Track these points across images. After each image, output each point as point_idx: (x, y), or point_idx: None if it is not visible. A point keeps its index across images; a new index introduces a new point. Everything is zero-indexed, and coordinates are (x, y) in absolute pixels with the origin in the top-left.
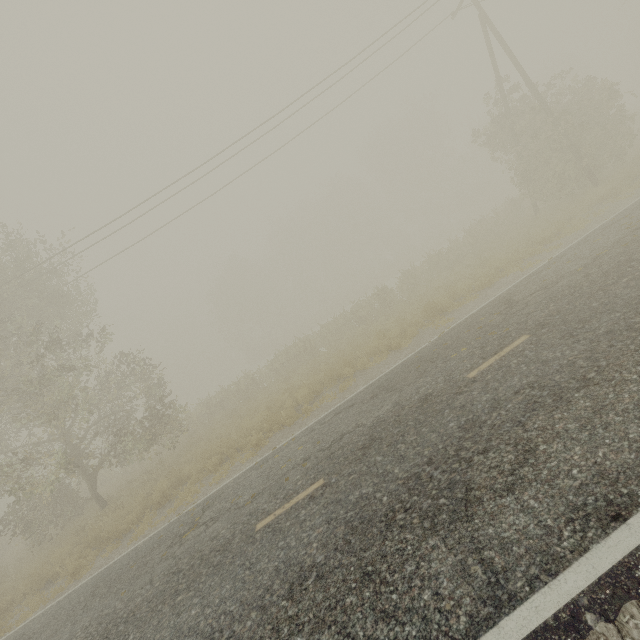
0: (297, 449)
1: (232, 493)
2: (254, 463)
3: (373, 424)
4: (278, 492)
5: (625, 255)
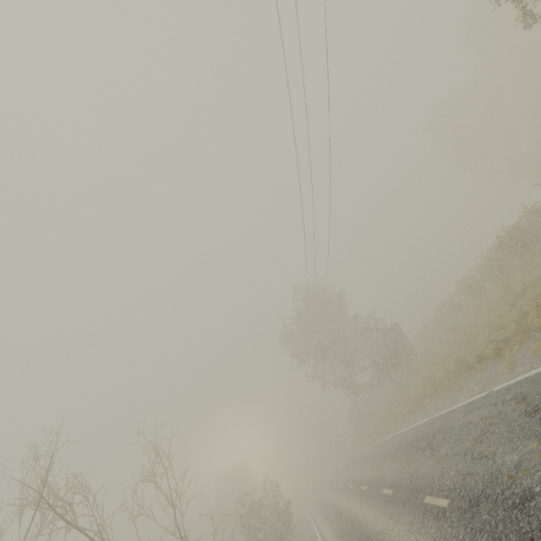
0: (387, 451)
1: (380, 452)
2: (392, 436)
3: (380, 474)
4: (370, 475)
5: (427, 484)
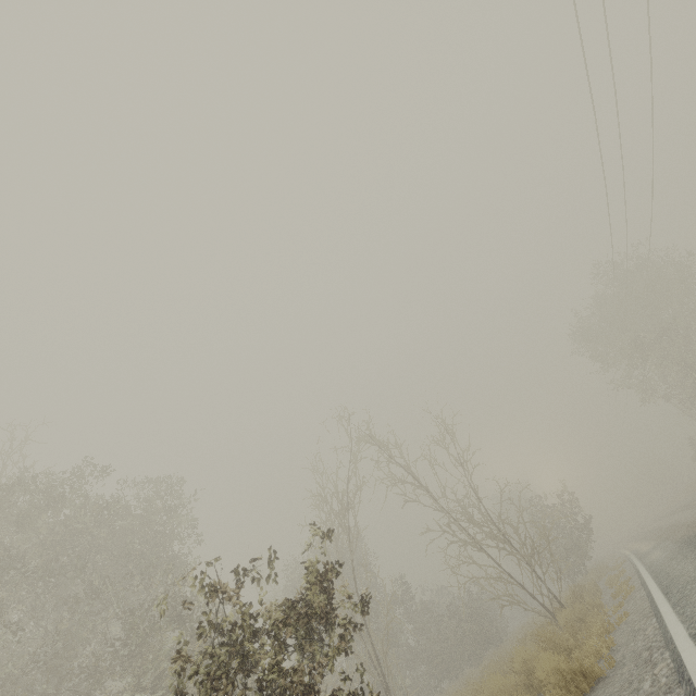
0: None
1: None
2: None
3: None
4: None
5: None
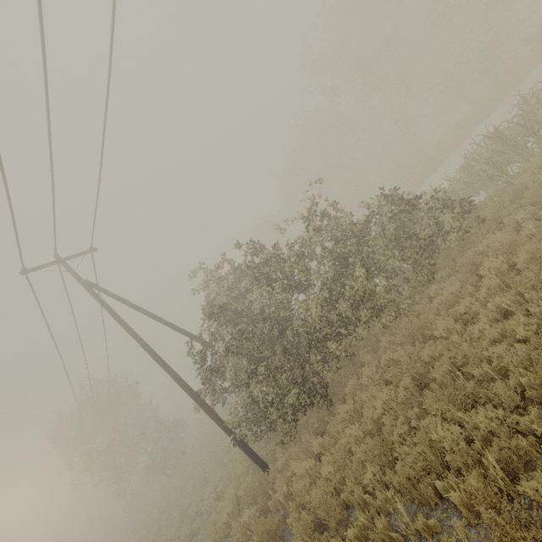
0: None
1: None
2: None
3: None
4: None
5: None
